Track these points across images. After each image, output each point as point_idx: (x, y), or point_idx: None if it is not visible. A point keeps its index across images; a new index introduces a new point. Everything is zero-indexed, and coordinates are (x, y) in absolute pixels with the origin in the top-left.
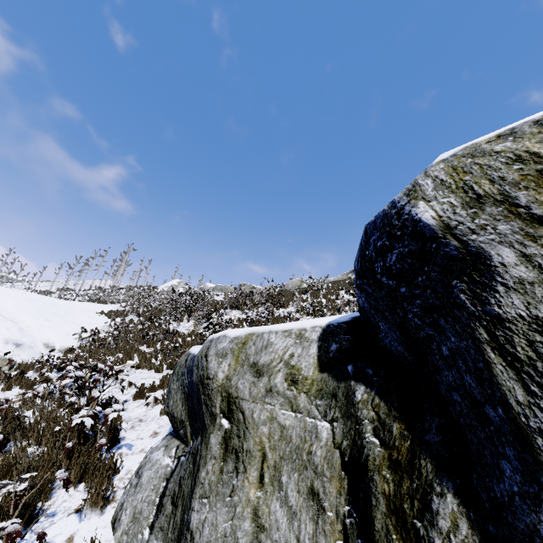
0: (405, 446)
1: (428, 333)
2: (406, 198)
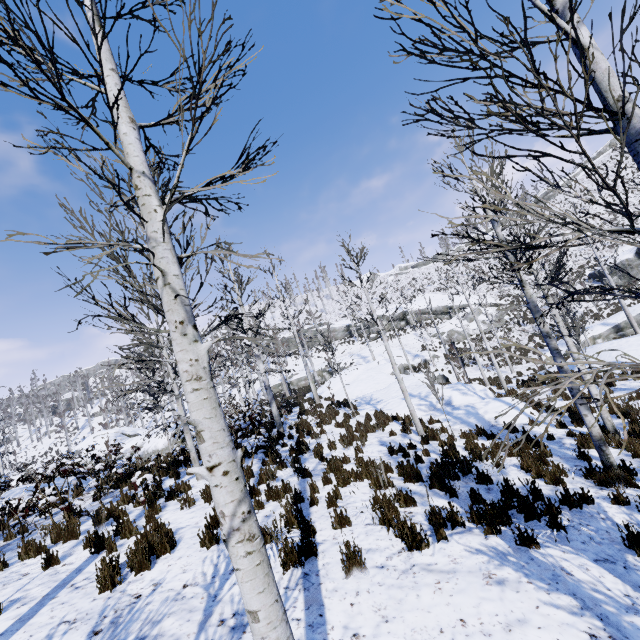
0: None
1: None
2: None
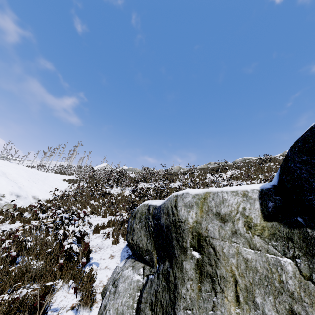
0: None
1: None
2: None
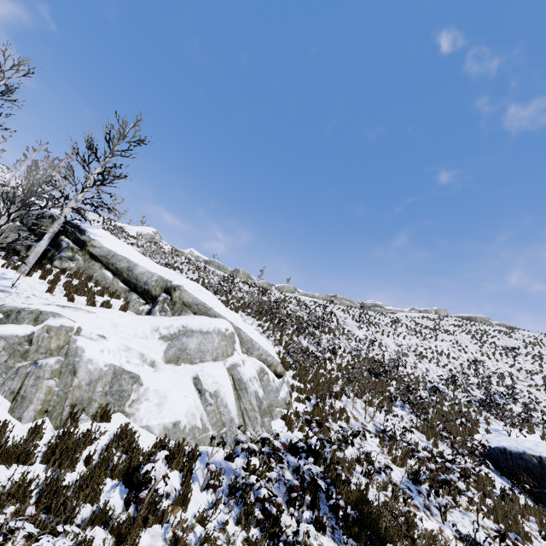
0: None
1: None
2: None
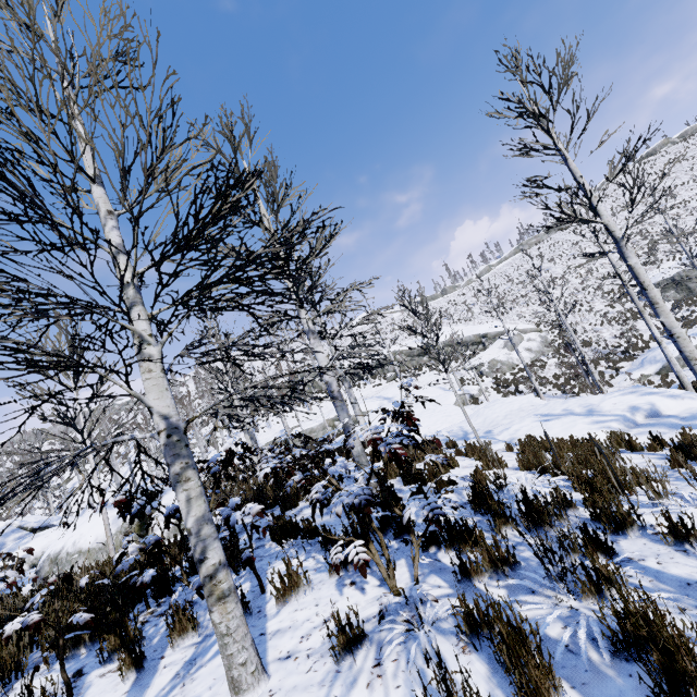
0: None
1: None
2: None
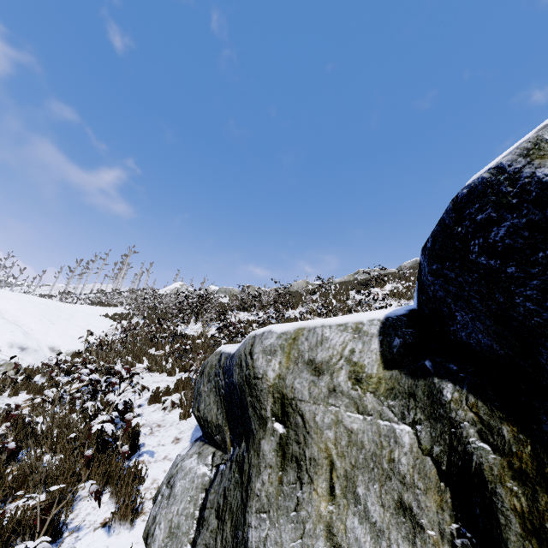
0: (526, 452)
1: (546, 319)
2: (524, 159)
